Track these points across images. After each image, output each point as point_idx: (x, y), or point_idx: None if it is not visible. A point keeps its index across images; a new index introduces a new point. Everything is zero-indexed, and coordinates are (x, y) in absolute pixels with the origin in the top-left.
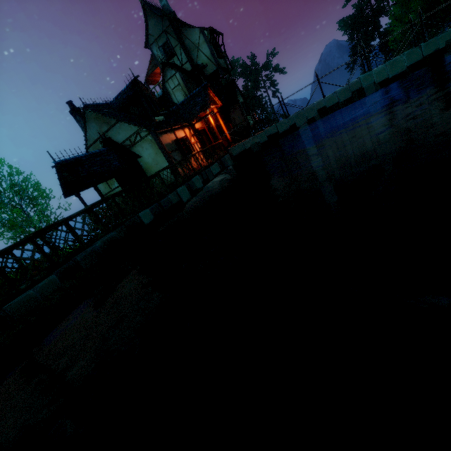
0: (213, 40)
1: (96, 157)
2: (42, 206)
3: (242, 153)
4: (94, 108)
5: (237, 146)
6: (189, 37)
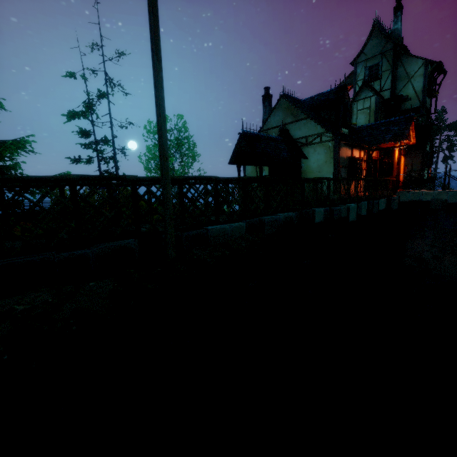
0: (431, 76)
1: (271, 141)
2: (188, 164)
3: (413, 202)
4: (290, 99)
5: (411, 193)
6: (406, 66)
